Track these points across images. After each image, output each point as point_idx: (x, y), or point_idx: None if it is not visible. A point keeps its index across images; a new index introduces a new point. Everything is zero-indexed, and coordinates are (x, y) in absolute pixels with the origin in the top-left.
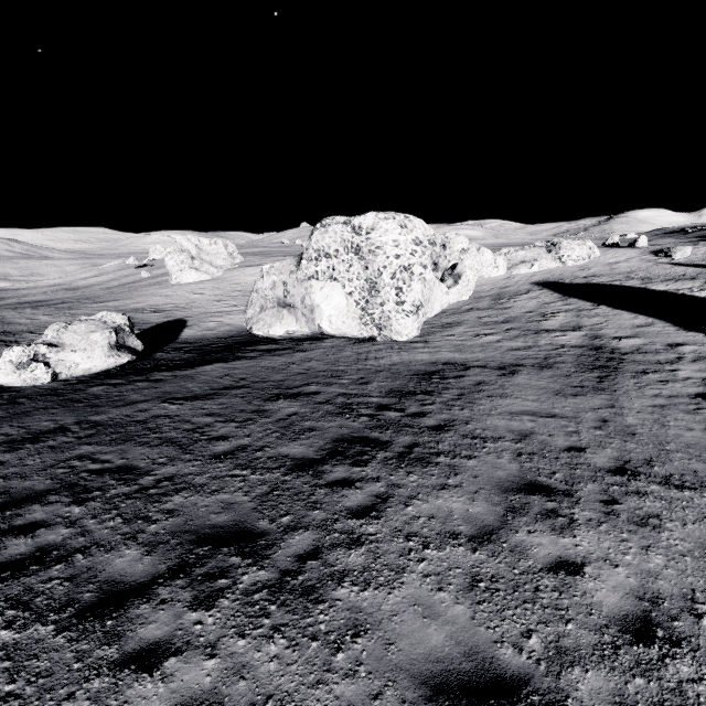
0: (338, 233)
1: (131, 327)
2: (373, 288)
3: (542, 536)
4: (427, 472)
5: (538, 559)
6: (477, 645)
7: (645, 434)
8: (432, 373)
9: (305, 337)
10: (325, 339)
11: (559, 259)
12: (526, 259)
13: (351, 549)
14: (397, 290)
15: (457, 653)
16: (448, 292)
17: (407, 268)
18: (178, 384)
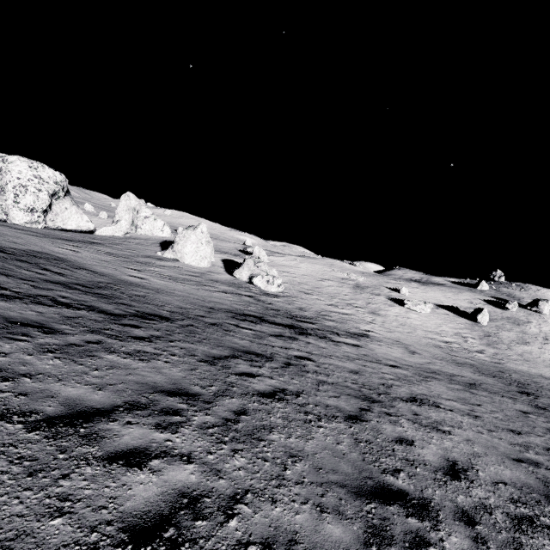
0: None
1: None
2: (3, 191)
3: None
4: None
5: None
6: None
7: None
8: None
9: None
10: None
11: None
12: None
13: None
14: (16, 195)
15: None
16: (89, 221)
17: (24, 186)
18: None
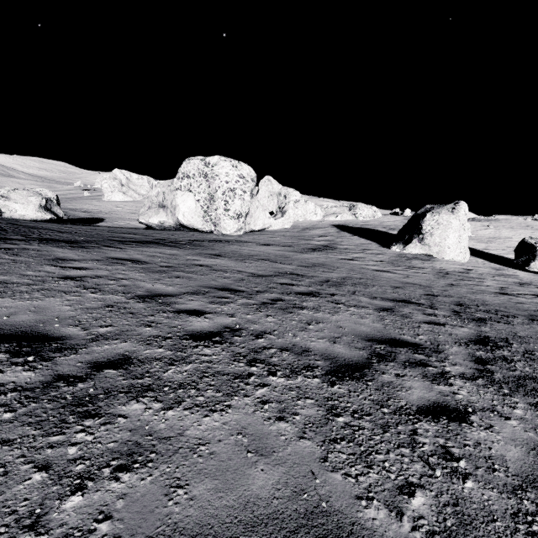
0: (196, 164)
1: (58, 201)
2: (212, 199)
3: (197, 257)
4: (173, 248)
5: (187, 258)
6: (137, 258)
7: (293, 258)
8: (225, 241)
9: (173, 229)
10: (185, 231)
11: (355, 215)
12: (336, 212)
13: (114, 248)
14: (225, 202)
15: (128, 258)
16: (270, 217)
17: (232, 190)
18: (76, 226)
